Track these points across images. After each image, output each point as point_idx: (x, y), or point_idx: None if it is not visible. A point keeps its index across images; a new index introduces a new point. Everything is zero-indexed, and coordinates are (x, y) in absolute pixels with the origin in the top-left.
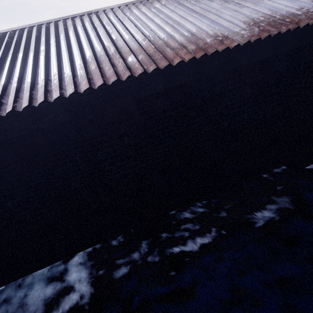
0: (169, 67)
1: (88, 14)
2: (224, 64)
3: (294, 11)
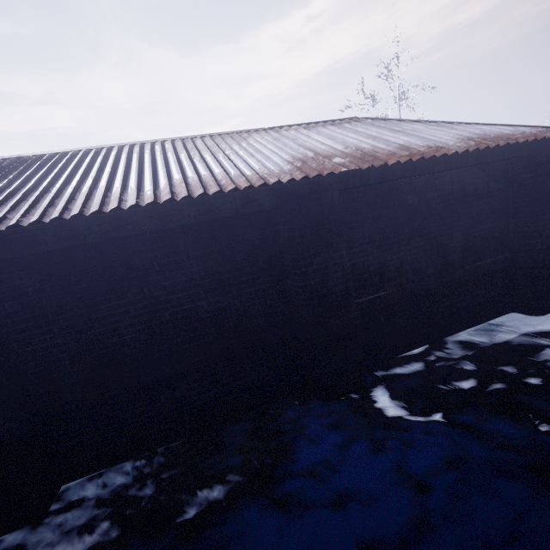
0: (9, 231)
1: (16, 158)
2: (111, 230)
3: (247, 172)
